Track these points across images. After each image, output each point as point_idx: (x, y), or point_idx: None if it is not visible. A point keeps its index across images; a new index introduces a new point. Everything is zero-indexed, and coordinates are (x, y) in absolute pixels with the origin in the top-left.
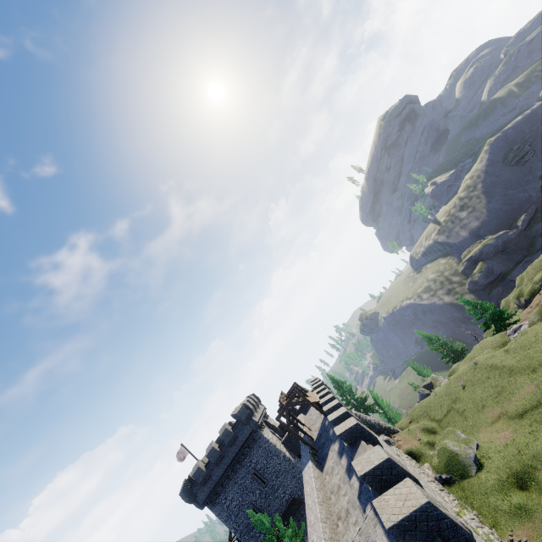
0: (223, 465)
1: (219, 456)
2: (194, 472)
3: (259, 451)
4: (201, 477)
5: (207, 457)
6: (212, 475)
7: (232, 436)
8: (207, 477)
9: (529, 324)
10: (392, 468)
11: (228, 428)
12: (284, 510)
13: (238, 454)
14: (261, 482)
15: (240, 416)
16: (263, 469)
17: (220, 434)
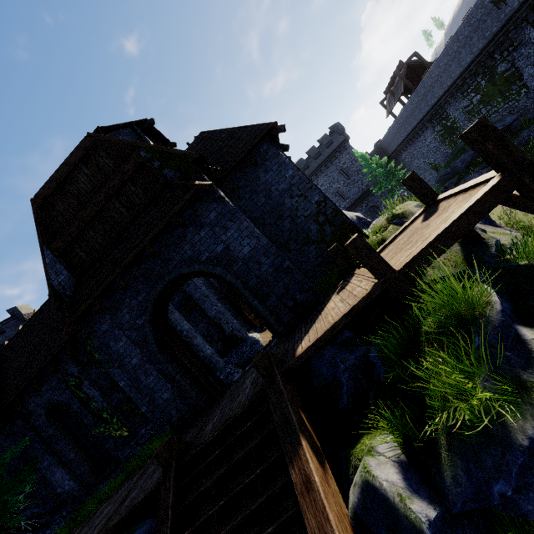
0: (319, 161)
1: (318, 153)
2: (297, 161)
3: (347, 156)
4: (303, 164)
5: (309, 152)
6: (309, 166)
7: (329, 139)
8: (307, 166)
9: None
10: None
11: (327, 134)
12: (360, 195)
13: (331, 155)
14: (345, 176)
15: (337, 125)
16: (348, 168)
17: (320, 138)
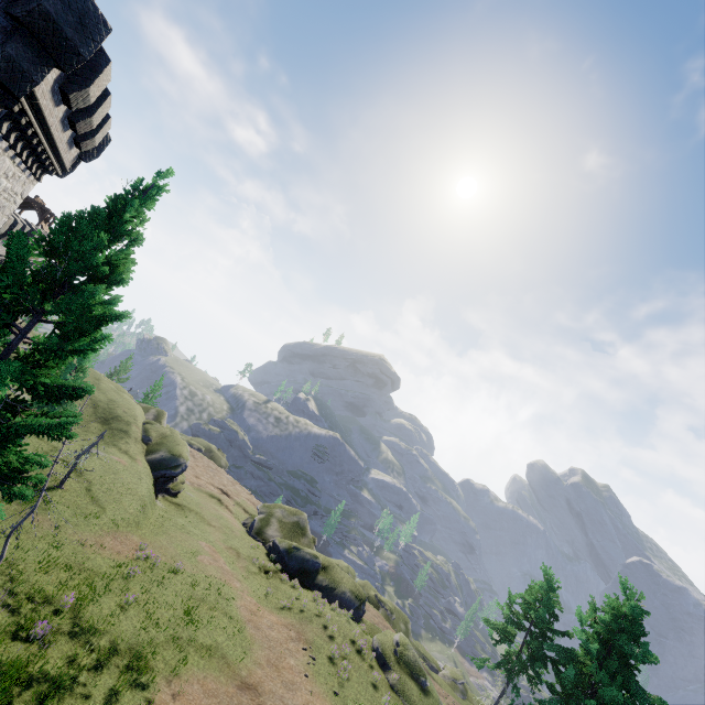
0: None
1: None
2: None
3: None
4: None
5: None
6: None
7: None
8: None
9: (139, 403)
10: (22, 227)
11: None
12: None
13: None
14: None
15: None
16: None
17: None
